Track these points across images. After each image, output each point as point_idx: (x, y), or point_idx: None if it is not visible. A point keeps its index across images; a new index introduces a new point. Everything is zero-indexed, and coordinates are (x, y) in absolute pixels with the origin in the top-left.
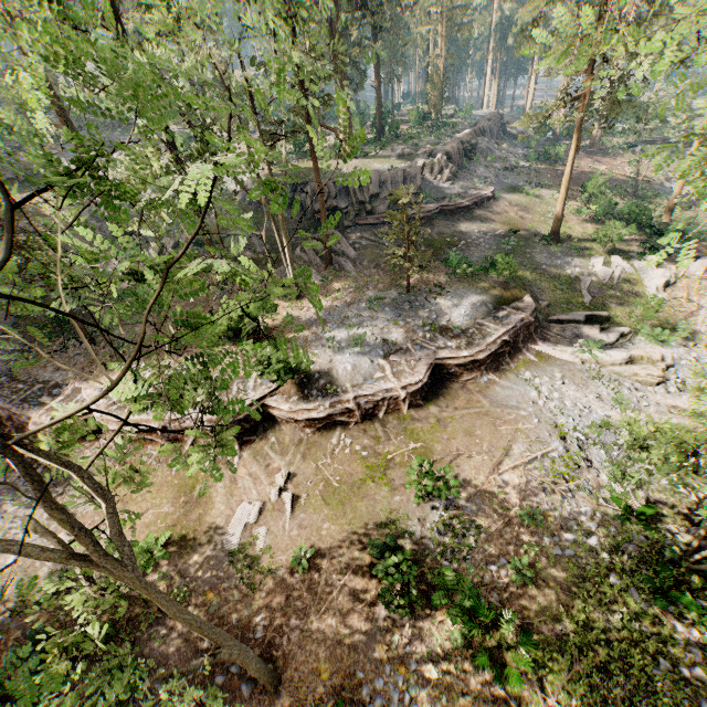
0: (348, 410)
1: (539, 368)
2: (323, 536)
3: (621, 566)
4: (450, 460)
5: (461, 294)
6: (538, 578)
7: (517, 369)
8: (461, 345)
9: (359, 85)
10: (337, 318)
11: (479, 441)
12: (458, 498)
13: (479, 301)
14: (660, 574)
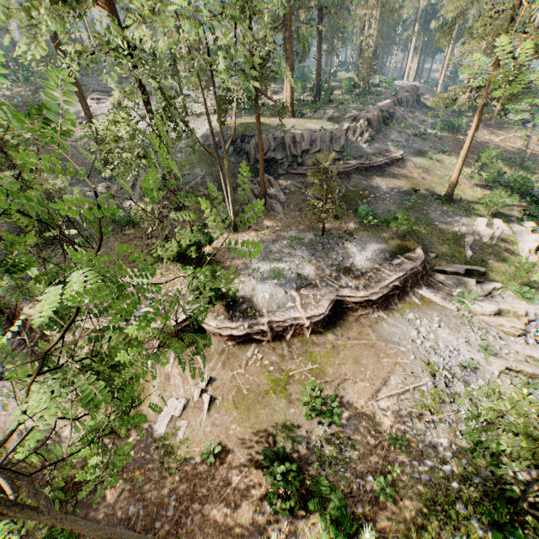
0: (262, 331)
1: (421, 311)
2: (229, 435)
3: (467, 497)
4: (338, 382)
5: (365, 241)
6: (397, 496)
7: (403, 309)
8: (359, 286)
9: (303, 57)
10: (263, 252)
11: (364, 369)
12: (341, 417)
13: (379, 249)
14: (499, 509)
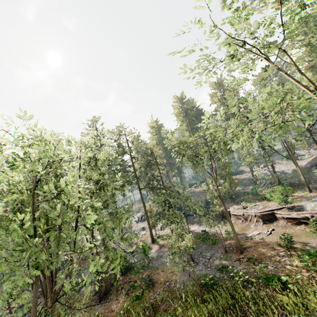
0: (306, 218)
1: None
2: (274, 240)
3: None
4: None
5: None
6: None
7: None
8: None
9: None
10: None
11: None
12: None
13: None
14: None
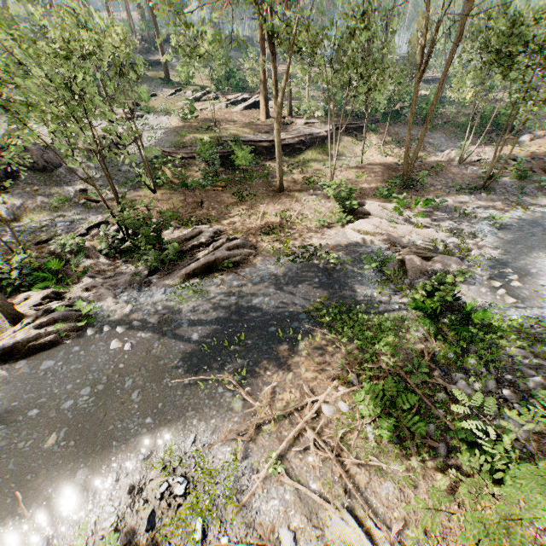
0: None
1: None
2: None
3: None
4: None
5: None
6: None
7: None
8: None
9: None
10: None
11: None
12: None
13: None
14: None
